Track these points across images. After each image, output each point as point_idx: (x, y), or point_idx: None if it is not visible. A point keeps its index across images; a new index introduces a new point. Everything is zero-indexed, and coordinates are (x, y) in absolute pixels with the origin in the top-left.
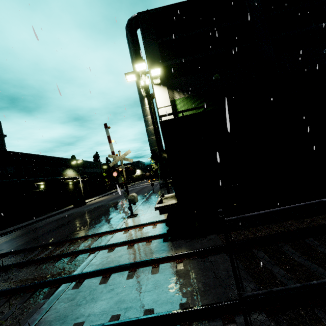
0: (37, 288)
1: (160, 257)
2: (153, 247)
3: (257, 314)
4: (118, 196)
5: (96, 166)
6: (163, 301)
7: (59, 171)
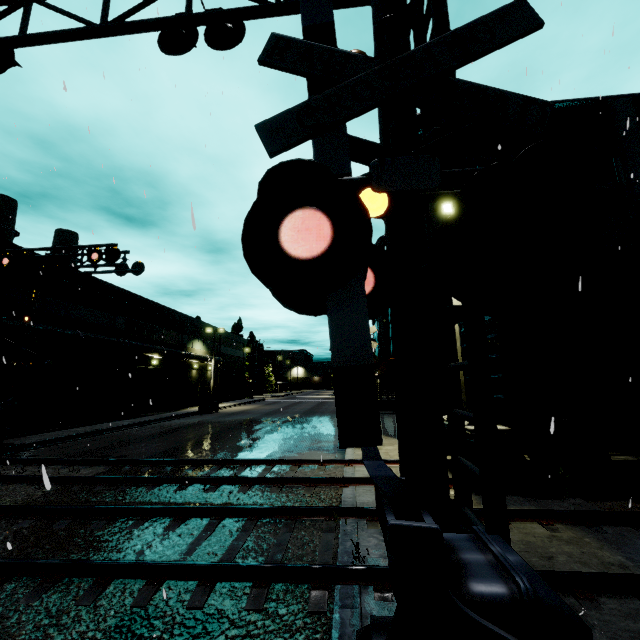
0: (298, 516)
1: (509, 509)
2: None
3: None
4: (278, 409)
5: (238, 345)
6: (570, 566)
7: (184, 341)
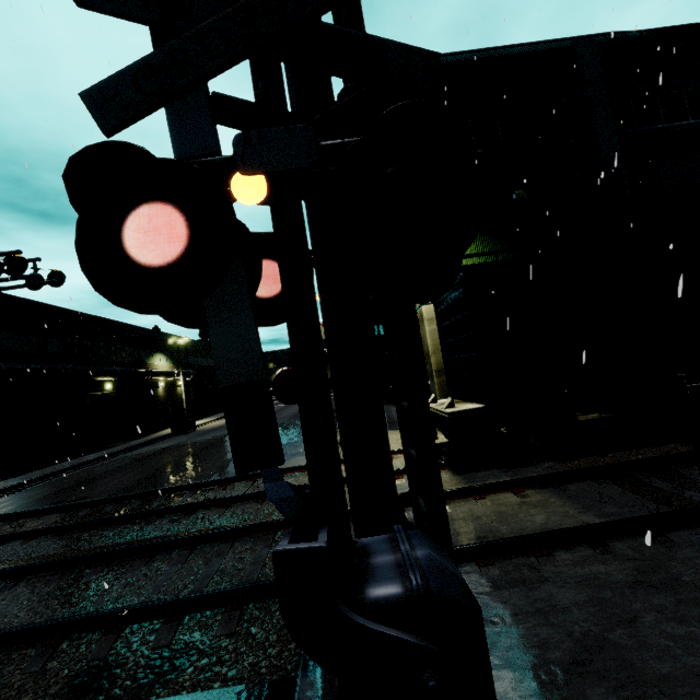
0: (277, 529)
1: (485, 484)
2: (447, 480)
3: (690, 530)
4: None
5: (209, 354)
6: (534, 528)
7: (142, 357)
